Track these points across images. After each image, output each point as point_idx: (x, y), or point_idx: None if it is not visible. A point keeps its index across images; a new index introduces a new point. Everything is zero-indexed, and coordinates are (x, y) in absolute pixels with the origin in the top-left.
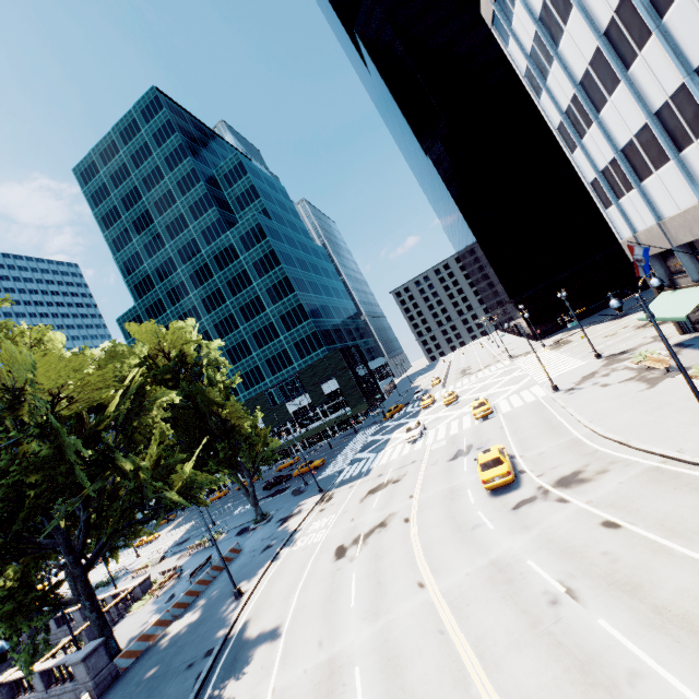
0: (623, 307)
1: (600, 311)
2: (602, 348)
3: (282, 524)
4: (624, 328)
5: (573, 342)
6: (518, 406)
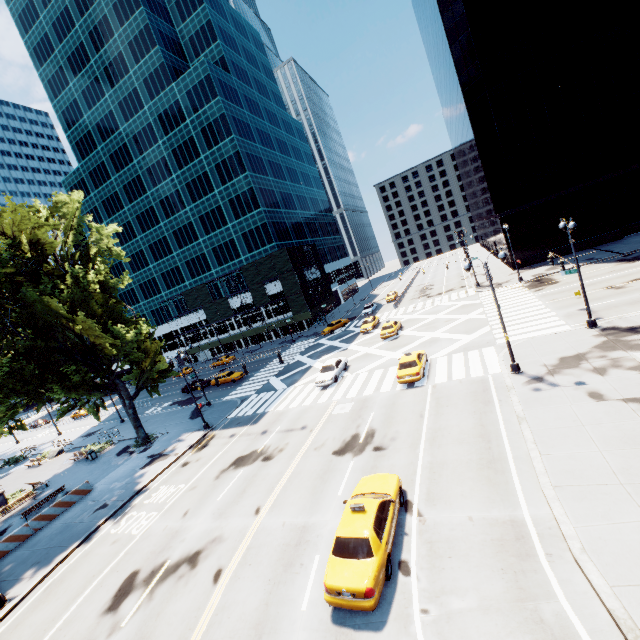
0: (637, 244)
1: (603, 244)
2: (599, 309)
3: (144, 467)
4: (637, 280)
5: (559, 284)
6: (457, 380)
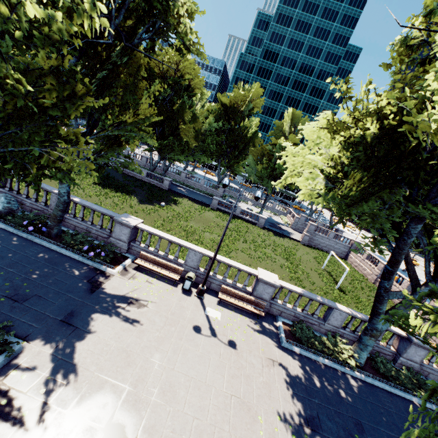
0: None
1: None
2: None
3: None
4: None
5: None
6: None
